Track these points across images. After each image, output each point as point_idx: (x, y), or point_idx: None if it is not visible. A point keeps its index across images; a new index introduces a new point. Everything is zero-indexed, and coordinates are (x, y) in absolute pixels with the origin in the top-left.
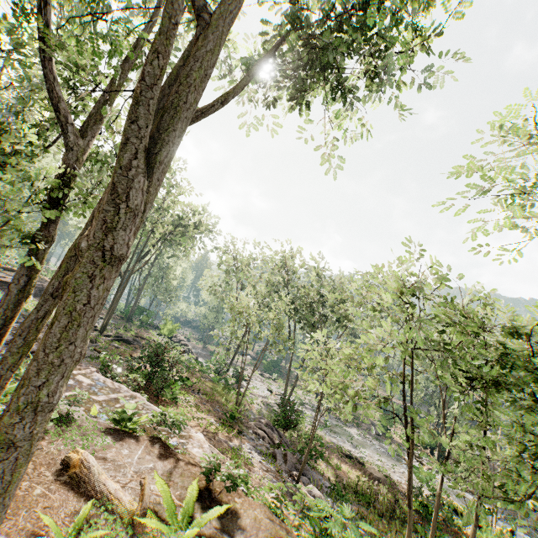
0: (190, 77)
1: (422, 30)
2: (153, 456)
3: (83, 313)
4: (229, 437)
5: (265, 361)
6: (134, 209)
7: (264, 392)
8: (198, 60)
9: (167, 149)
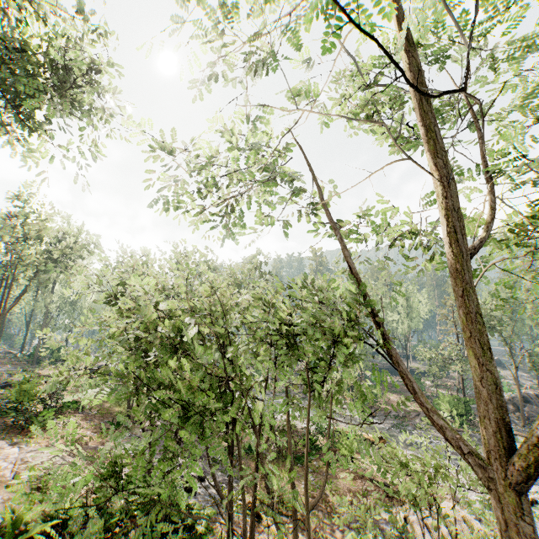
0: None
1: (96, 61)
2: None
3: None
4: (103, 442)
5: None
6: None
7: None
8: None
9: None
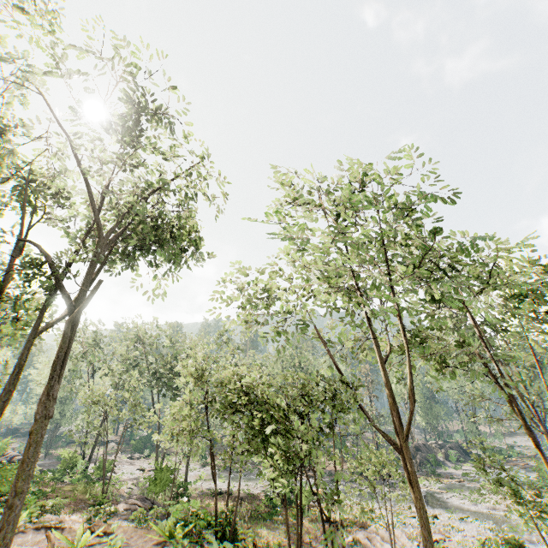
0: (69, 337)
1: (189, 231)
2: (43, 532)
3: (40, 440)
4: (100, 520)
5: (133, 441)
6: (55, 398)
7: (135, 474)
8: (72, 328)
9: (63, 368)
